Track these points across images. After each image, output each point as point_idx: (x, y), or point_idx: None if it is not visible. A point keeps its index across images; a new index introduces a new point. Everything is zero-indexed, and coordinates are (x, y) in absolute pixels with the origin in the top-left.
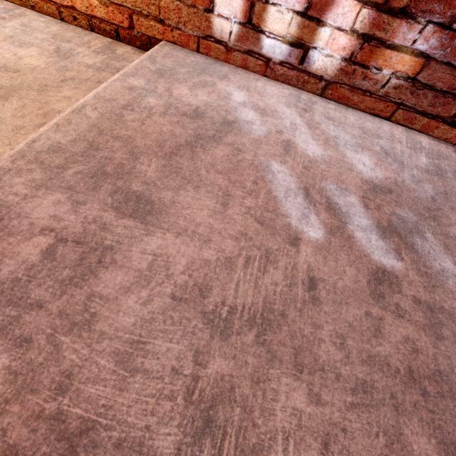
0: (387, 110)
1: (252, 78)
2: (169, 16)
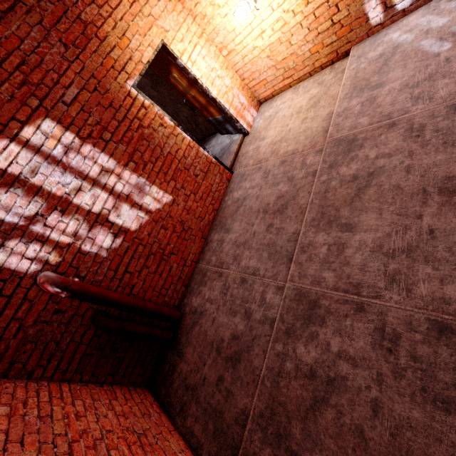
0: None
1: (399, 23)
2: (351, 38)
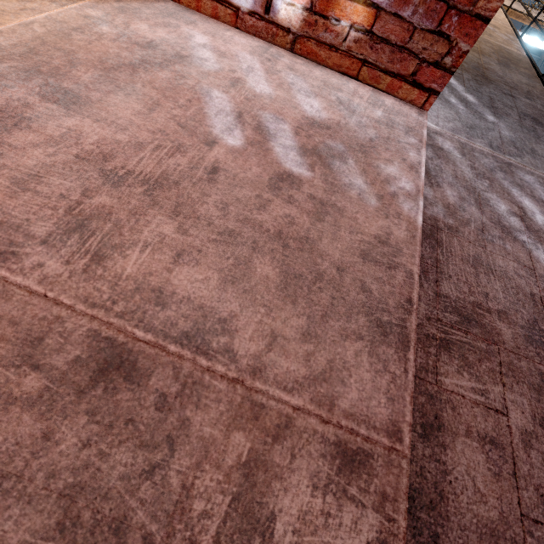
0: (354, 68)
1: (223, 28)
2: None
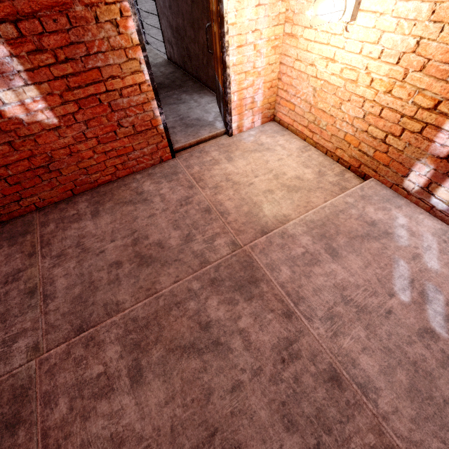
0: None
1: (418, 211)
2: (381, 171)
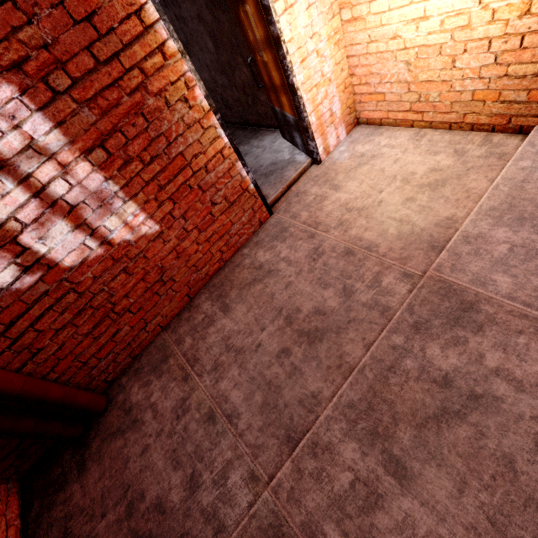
0: None
1: None
2: None
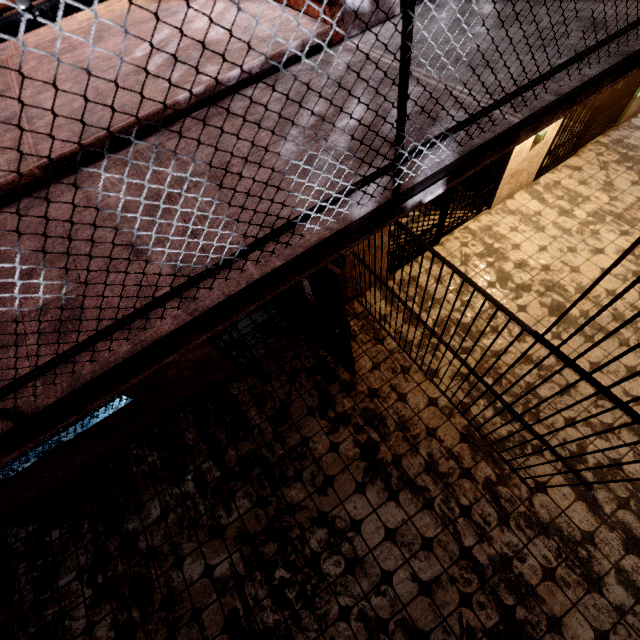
0: None
1: None
2: None
